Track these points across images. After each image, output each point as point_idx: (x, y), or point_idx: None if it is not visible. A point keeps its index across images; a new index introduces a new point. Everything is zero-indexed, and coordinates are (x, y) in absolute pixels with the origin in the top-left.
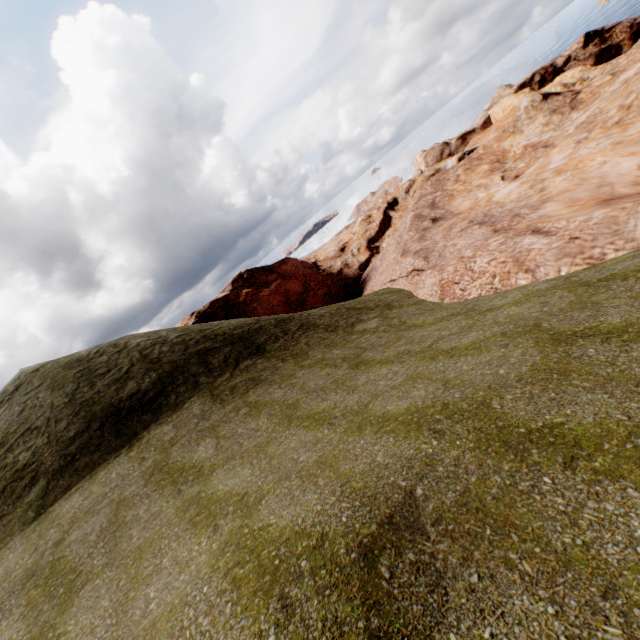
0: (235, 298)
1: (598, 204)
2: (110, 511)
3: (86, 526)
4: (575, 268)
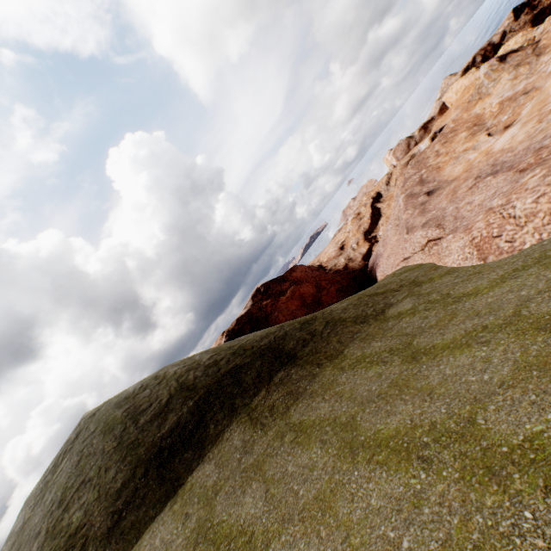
0: (257, 311)
1: None
2: None
3: None
4: None
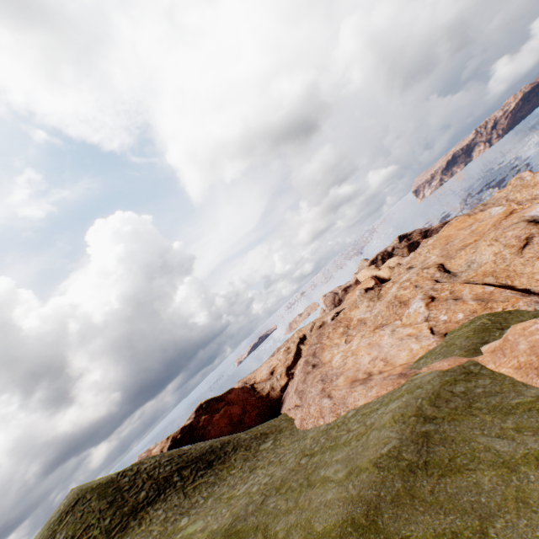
0: (197, 423)
1: (350, 382)
2: None
3: None
4: (333, 418)
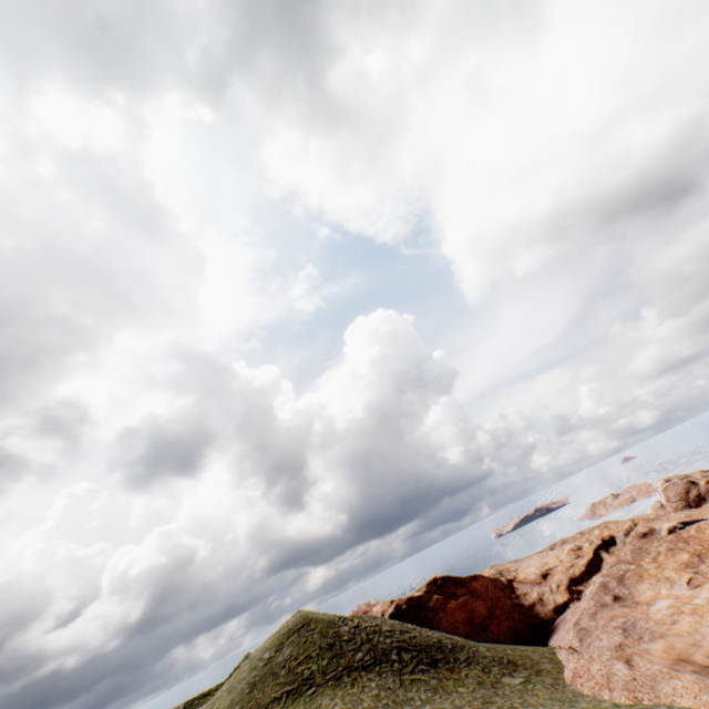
0: (426, 600)
1: (674, 659)
2: None
3: None
4: (627, 700)
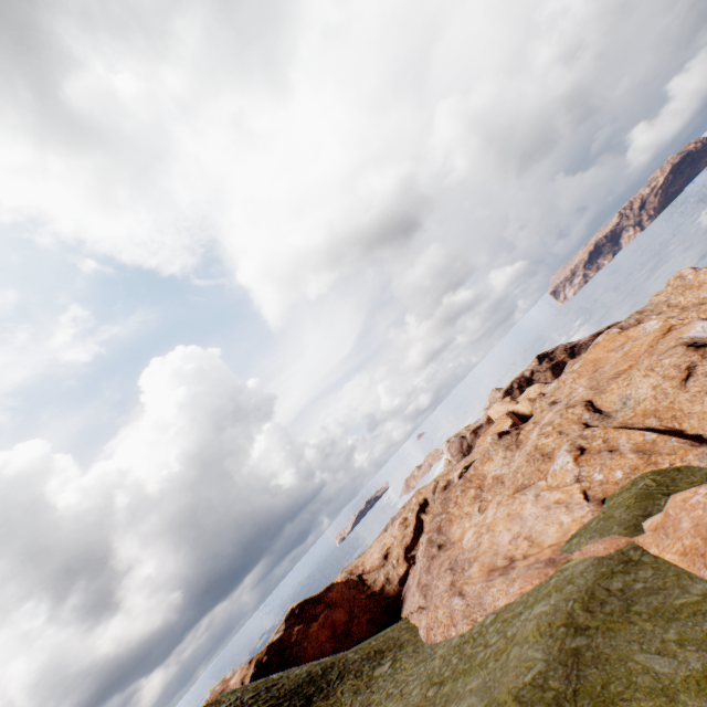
0: (288, 637)
1: (487, 573)
2: None
3: None
4: (468, 626)
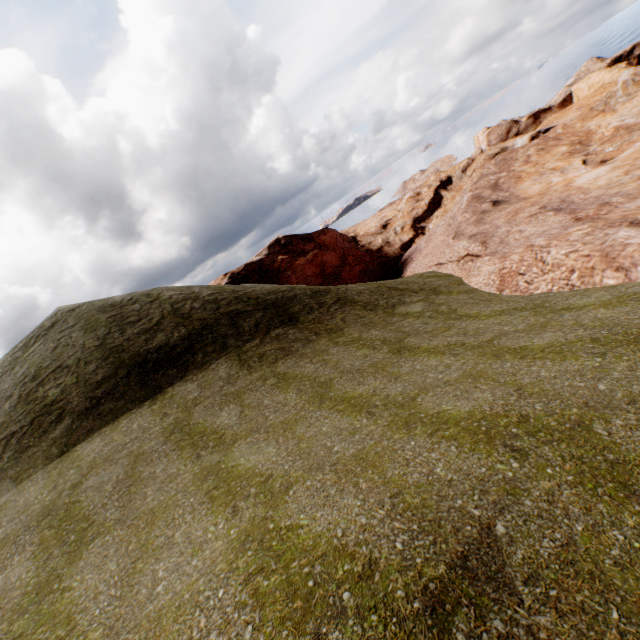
0: (270, 263)
1: None
2: (128, 463)
3: (103, 474)
4: None
